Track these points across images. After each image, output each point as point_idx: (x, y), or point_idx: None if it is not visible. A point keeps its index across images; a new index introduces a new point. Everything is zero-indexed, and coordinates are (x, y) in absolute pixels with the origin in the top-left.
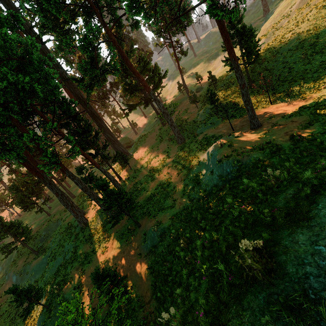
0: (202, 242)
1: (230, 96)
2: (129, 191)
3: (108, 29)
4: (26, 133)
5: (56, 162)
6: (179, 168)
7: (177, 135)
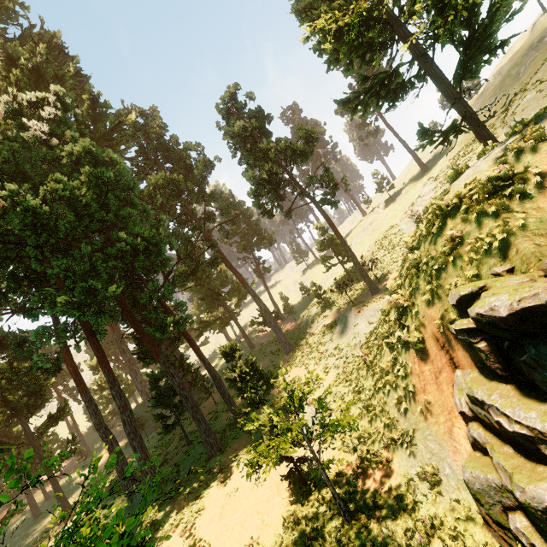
0: (385, 308)
1: (334, 293)
2: (230, 419)
3: (207, 232)
4: (151, 283)
5: (151, 340)
6: (303, 364)
7: (283, 340)
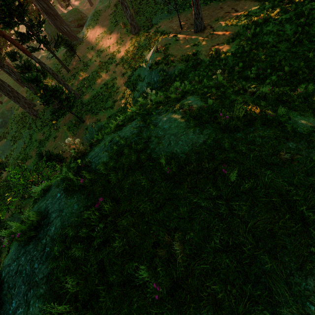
0: None
1: None
2: (77, 87)
3: None
4: None
5: None
6: (125, 67)
7: (129, 21)
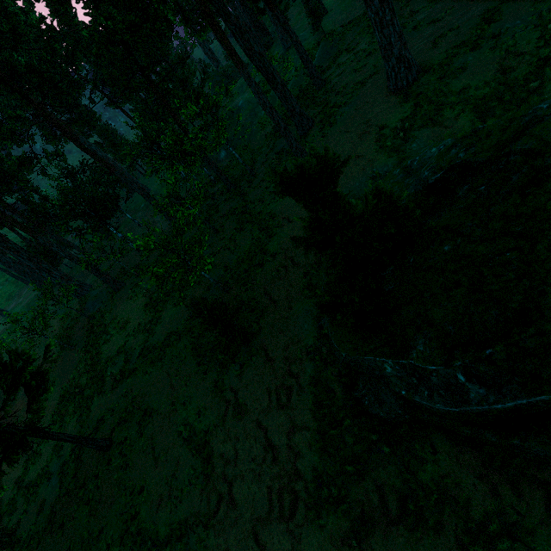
0: None
1: None
2: None
3: None
4: None
5: None
6: None
7: None
